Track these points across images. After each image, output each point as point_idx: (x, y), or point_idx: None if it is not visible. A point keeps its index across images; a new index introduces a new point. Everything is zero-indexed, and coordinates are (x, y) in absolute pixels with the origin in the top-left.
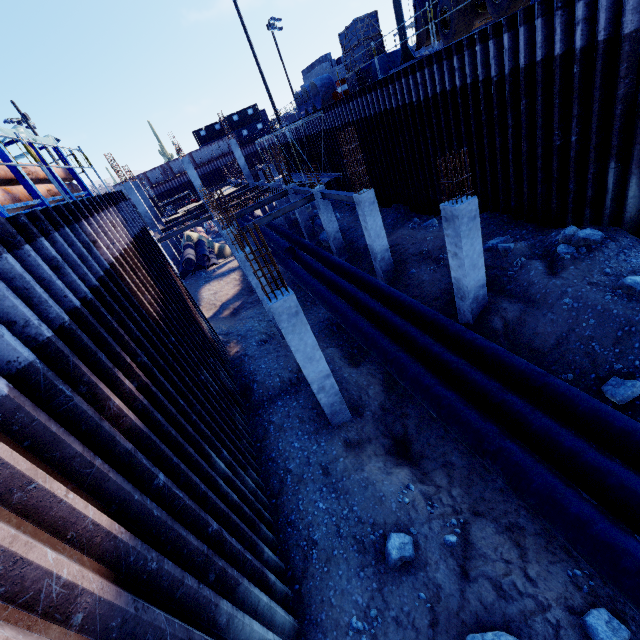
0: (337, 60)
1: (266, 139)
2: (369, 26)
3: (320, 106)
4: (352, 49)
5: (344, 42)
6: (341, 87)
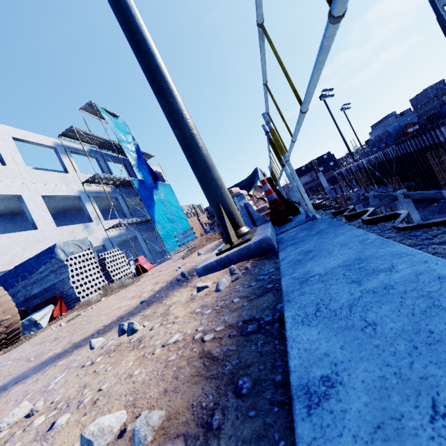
0: (400, 114)
1: (336, 170)
2: (437, 89)
3: (391, 143)
4: (422, 105)
5: (414, 103)
6: (413, 128)
